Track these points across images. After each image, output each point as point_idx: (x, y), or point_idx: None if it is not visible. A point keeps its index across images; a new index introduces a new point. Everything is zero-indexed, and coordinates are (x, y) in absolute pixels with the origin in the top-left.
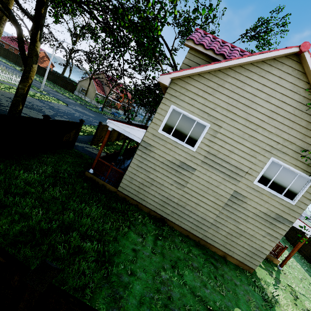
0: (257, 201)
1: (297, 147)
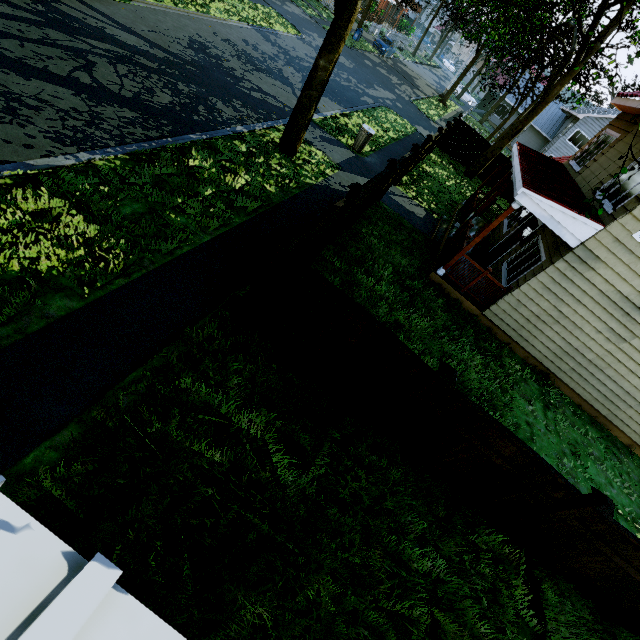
0: None
1: None
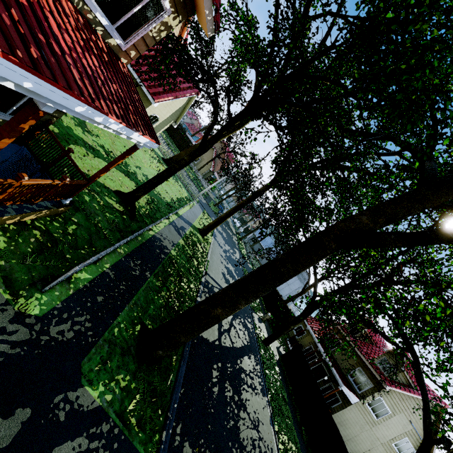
0: (388, 452)
1: (418, 437)
